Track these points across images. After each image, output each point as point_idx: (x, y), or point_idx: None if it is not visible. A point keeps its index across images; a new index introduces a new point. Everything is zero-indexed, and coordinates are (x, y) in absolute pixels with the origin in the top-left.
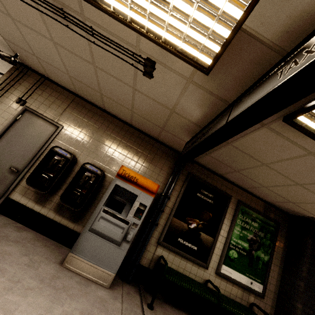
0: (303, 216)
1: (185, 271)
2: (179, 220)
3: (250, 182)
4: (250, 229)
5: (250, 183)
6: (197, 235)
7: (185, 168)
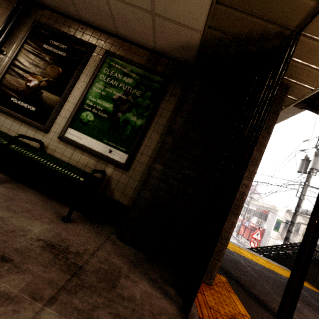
0: (199, 53)
1: None
2: (15, 77)
3: None
4: (120, 86)
5: (97, 4)
6: (38, 94)
7: (32, 17)
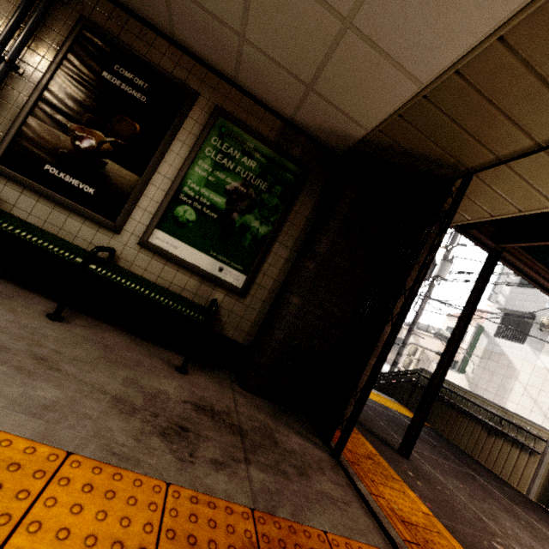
0: (355, 147)
1: (63, 234)
2: (50, 126)
3: (216, 31)
4: (237, 170)
5: (219, 38)
6: (98, 165)
7: (74, 5)
